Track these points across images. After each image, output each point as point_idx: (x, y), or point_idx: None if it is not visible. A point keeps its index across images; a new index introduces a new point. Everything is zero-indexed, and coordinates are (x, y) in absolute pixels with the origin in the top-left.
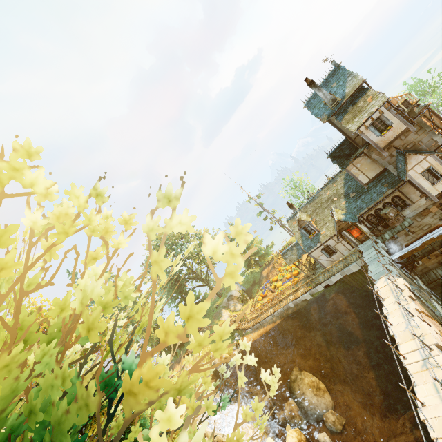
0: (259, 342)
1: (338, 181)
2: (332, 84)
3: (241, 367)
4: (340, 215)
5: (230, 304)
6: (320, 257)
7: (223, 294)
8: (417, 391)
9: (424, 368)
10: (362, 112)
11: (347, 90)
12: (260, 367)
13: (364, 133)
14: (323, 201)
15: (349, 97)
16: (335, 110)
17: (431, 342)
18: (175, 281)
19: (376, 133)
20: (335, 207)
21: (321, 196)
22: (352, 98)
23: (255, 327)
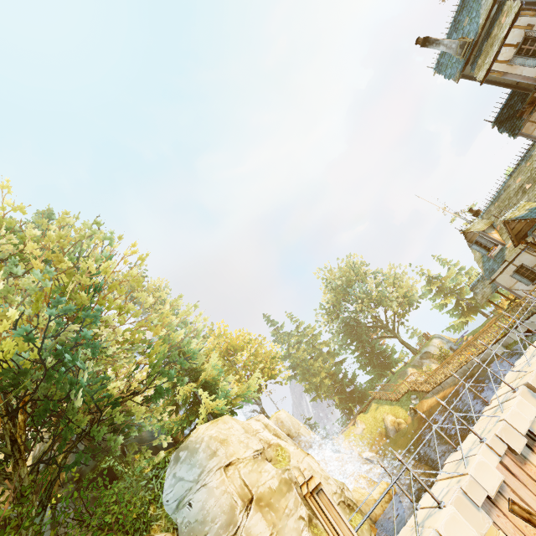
0: (435, 410)
1: (533, 155)
2: (463, 22)
3: (413, 437)
4: (519, 212)
5: (423, 363)
6: (516, 287)
7: (419, 351)
8: (466, 438)
9: (492, 413)
10: (493, 45)
11: (481, 20)
12: (433, 442)
13: (510, 72)
14: (511, 195)
15: (481, 29)
16: (467, 59)
17: (522, 382)
18: (351, 328)
19: (529, 63)
20: (528, 200)
21: (509, 188)
22: (488, 27)
23: (435, 390)
